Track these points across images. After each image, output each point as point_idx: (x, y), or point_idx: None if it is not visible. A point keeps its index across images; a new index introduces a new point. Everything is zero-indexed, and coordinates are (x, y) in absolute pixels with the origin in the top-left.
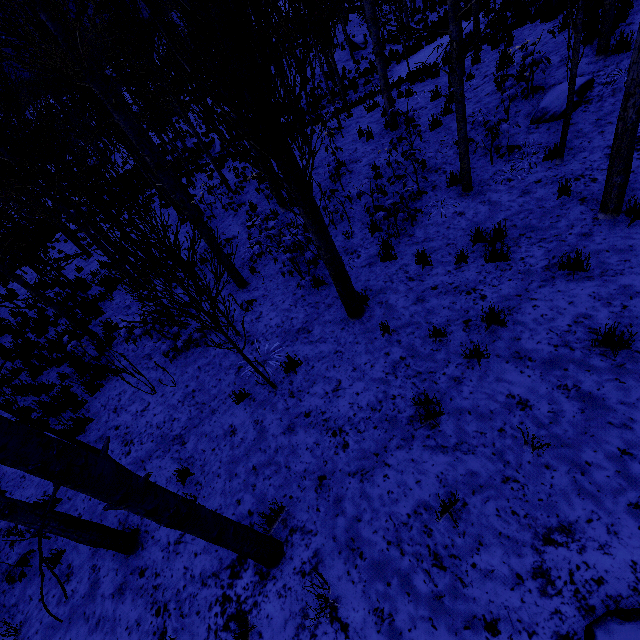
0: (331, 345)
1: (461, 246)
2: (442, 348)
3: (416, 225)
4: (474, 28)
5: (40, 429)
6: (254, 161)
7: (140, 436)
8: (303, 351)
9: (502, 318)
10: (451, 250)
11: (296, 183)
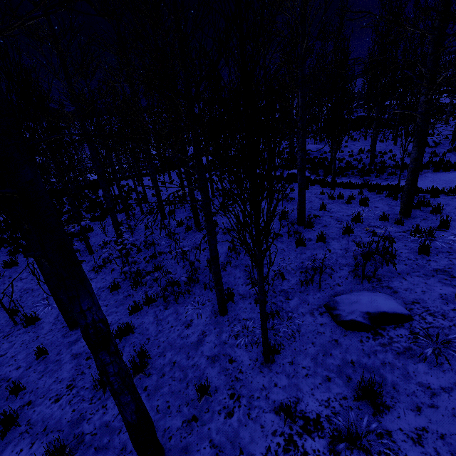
0: (47, 330)
1: (143, 348)
2: (8, 401)
3: (178, 304)
4: None
5: (14, 253)
6: None
7: (1, 289)
8: (49, 318)
9: (19, 429)
10: (139, 344)
11: (20, 232)
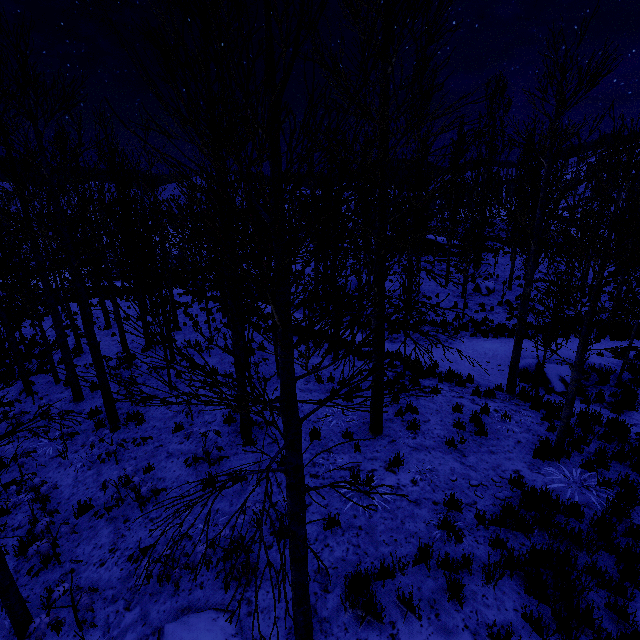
0: None
1: None
2: None
3: None
4: (509, 374)
5: None
6: (224, 347)
7: None
8: None
9: None
10: None
11: None
